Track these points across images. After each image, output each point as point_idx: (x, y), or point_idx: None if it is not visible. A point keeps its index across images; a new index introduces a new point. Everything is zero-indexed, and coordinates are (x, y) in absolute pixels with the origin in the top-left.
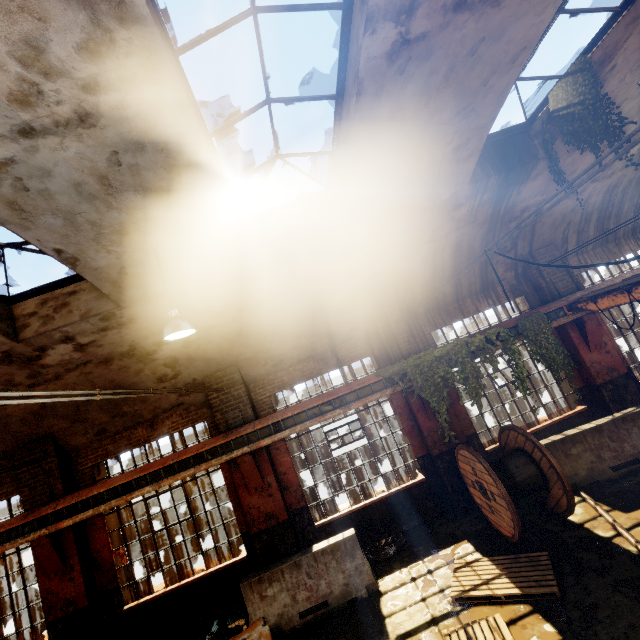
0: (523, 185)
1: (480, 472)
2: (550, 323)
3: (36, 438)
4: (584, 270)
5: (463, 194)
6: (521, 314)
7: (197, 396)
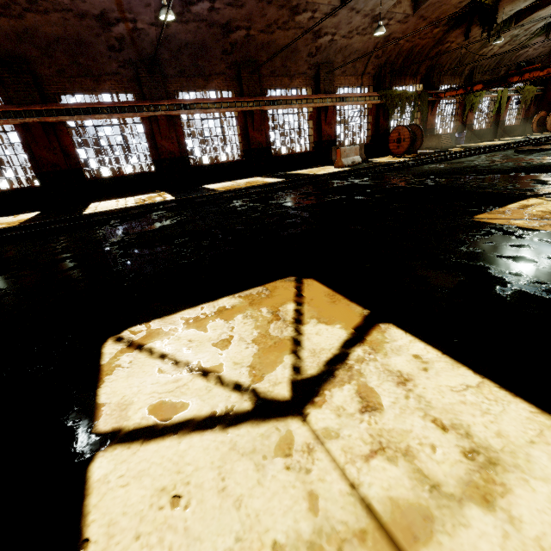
0: (456, 30)
1: (403, 133)
2: (428, 98)
3: (251, 60)
4: (442, 84)
5: (443, 22)
6: (422, 91)
7: (312, 73)
